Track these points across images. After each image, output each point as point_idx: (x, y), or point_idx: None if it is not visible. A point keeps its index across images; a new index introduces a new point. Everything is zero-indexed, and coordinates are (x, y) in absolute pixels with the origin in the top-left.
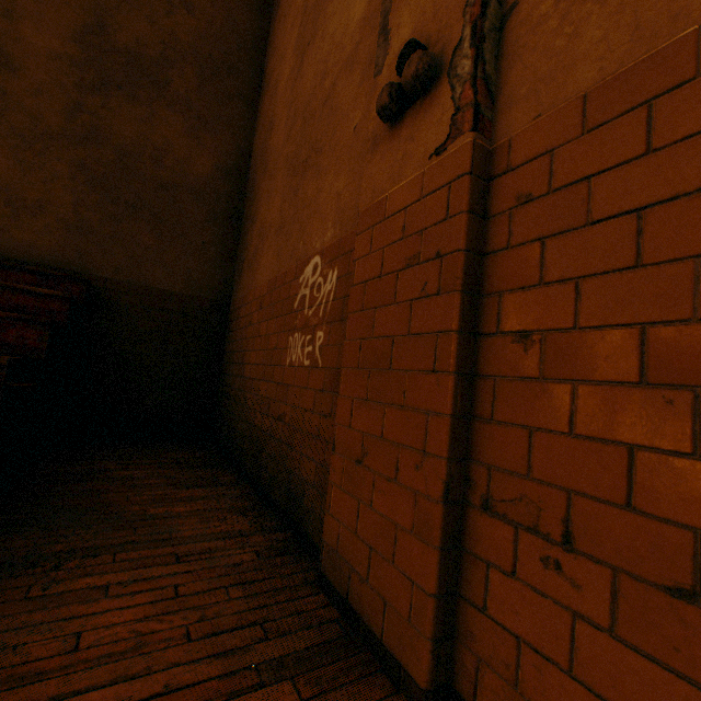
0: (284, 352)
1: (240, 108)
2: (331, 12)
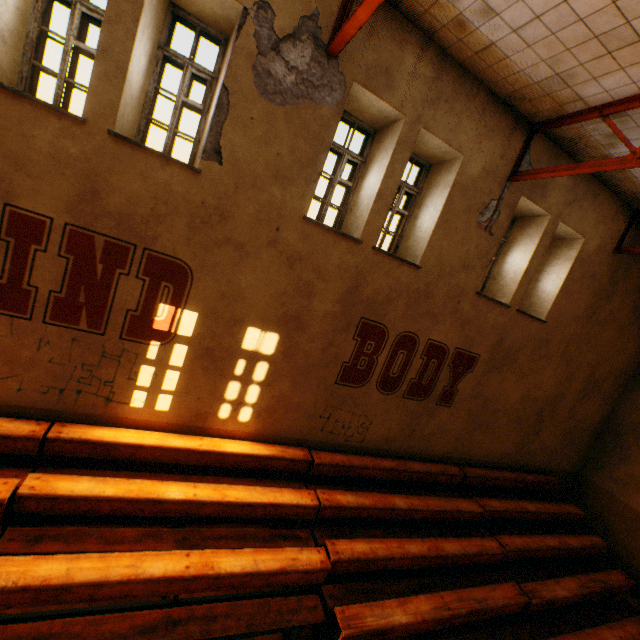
0: None
1: (620, 389)
2: None
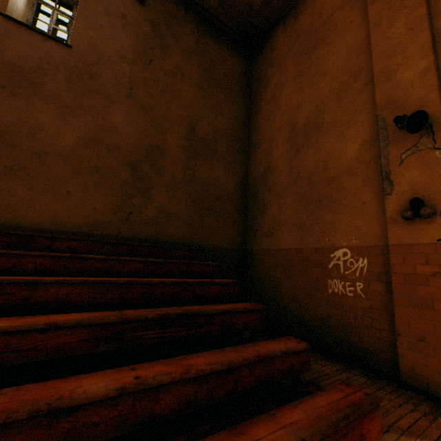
0: (324, 286)
1: (242, 155)
2: (323, 141)
